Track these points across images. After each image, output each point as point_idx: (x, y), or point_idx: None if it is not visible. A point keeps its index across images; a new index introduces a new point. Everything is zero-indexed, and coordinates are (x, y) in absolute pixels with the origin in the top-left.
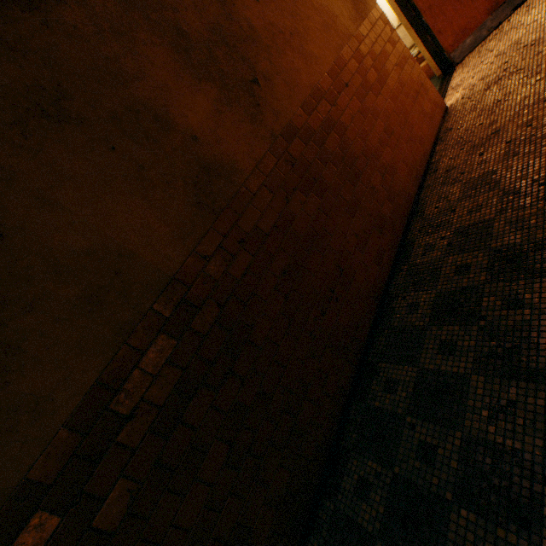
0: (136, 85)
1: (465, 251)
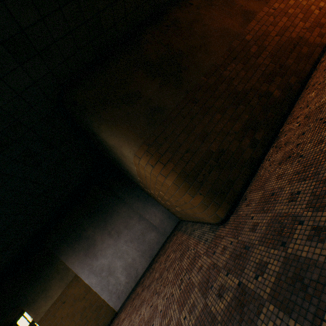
0: None
1: None
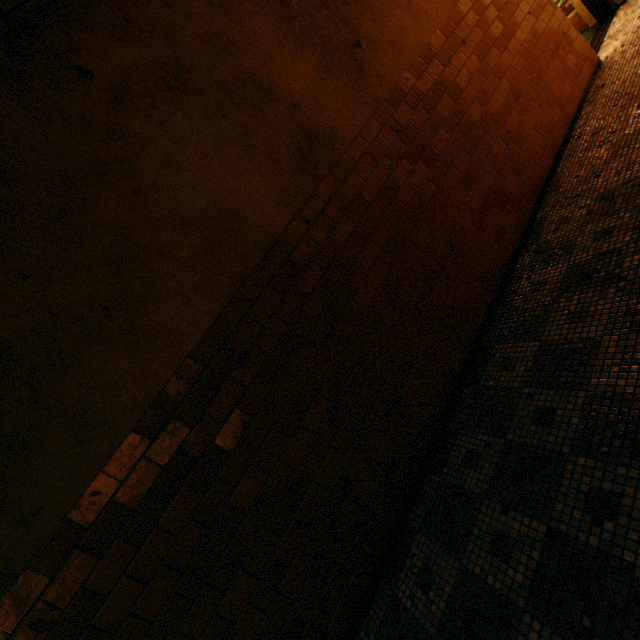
0: (242, 56)
1: (608, 215)
